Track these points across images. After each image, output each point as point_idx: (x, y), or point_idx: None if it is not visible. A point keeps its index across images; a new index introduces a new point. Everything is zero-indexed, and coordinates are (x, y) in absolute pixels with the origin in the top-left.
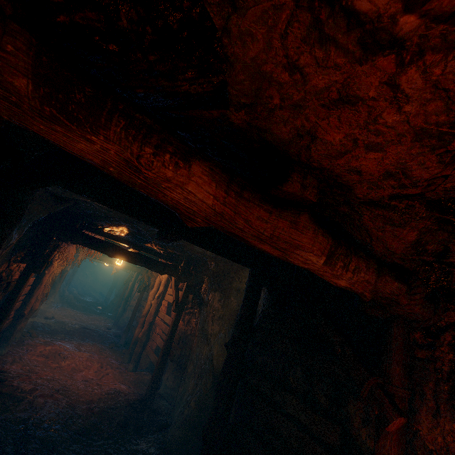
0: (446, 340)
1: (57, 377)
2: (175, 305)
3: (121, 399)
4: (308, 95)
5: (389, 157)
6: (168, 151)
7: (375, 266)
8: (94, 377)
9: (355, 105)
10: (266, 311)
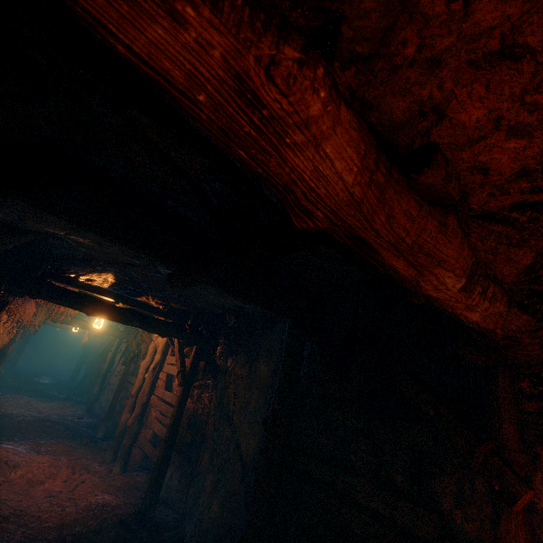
0: None
1: (5, 497)
2: (181, 376)
3: (107, 515)
4: (459, 41)
5: (535, 146)
6: (320, 61)
7: (505, 294)
8: (62, 489)
9: (519, 61)
10: (311, 374)
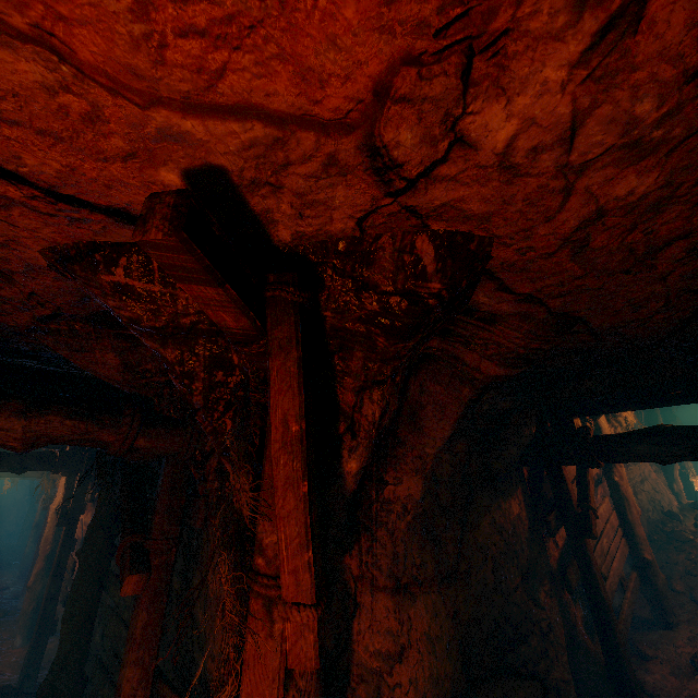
0: (212, 468)
1: None
2: (60, 515)
3: None
4: None
5: None
6: None
7: (21, 408)
8: None
9: None
10: None
